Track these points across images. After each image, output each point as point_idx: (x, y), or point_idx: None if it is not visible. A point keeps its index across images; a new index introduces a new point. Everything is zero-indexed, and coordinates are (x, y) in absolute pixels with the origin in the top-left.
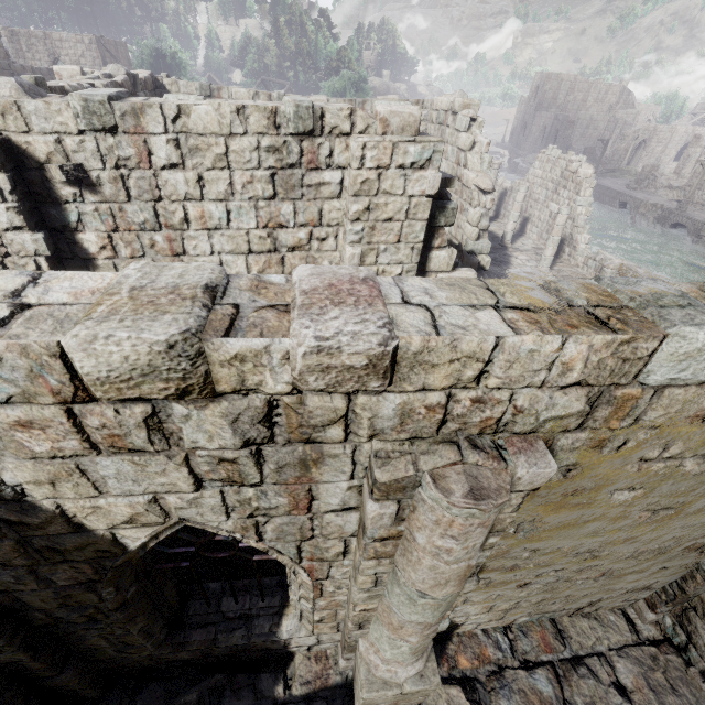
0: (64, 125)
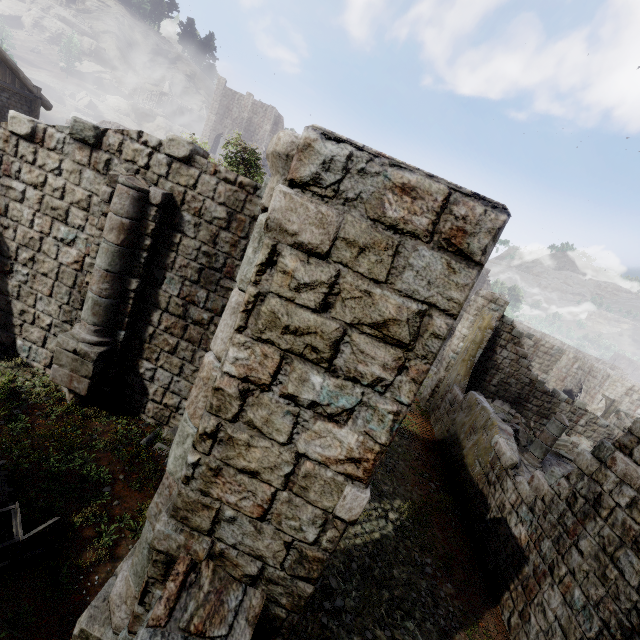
0: (593, 358)
